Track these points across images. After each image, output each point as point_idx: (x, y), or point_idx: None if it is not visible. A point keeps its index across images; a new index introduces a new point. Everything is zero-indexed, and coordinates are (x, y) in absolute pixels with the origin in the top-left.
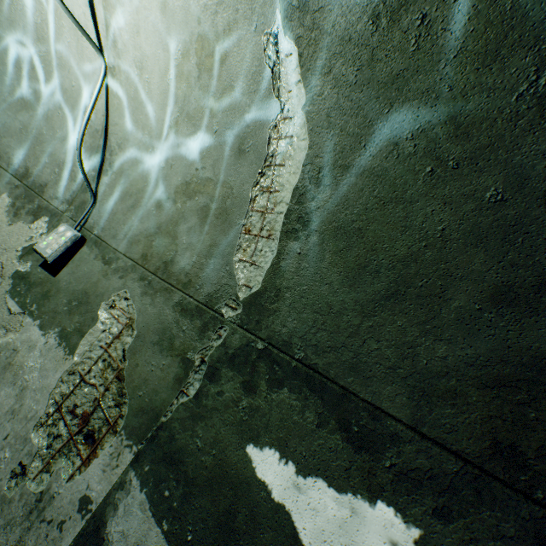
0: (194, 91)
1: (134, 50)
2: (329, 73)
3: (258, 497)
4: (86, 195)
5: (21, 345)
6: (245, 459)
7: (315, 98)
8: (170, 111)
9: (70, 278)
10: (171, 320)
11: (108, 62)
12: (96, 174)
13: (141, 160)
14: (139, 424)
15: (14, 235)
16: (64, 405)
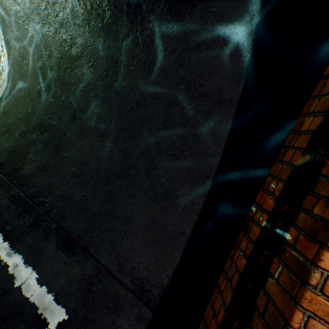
0: None
1: None
2: (13, 66)
3: None
4: None
5: None
6: None
7: (10, 71)
8: None
9: None
10: None
11: None
12: None
13: None
14: None
15: None
16: None
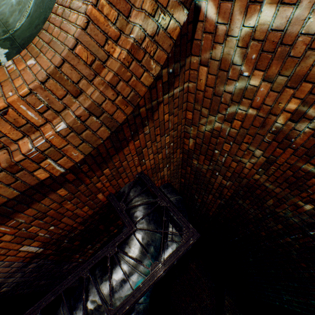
0: None
1: None
2: None
3: None
4: None
5: None
6: None
7: None
8: None
9: None
10: (0, 33)
11: None
12: None
13: None
14: None
15: None
16: None
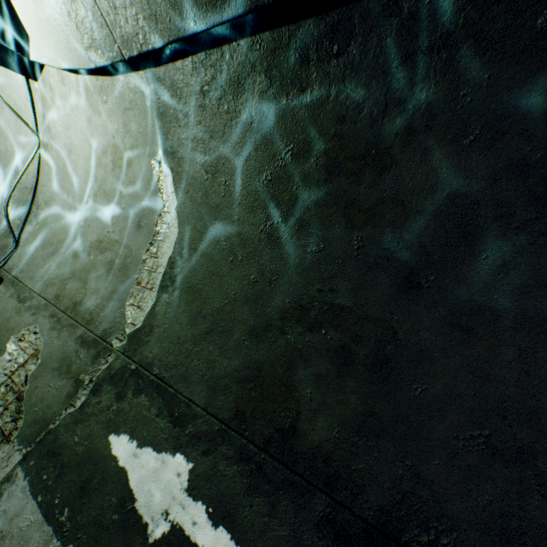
0: (110, 177)
1: (65, 138)
2: (188, 193)
3: (110, 466)
4: (9, 240)
5: None
6: (107, 444)
7: (182, 204)
8: (91, 185)
9: None
10: (73, 350)
11: (43, 140)
12: (22, 223)
13: (64, 217)
14: (31, 432)
15: None
16: None
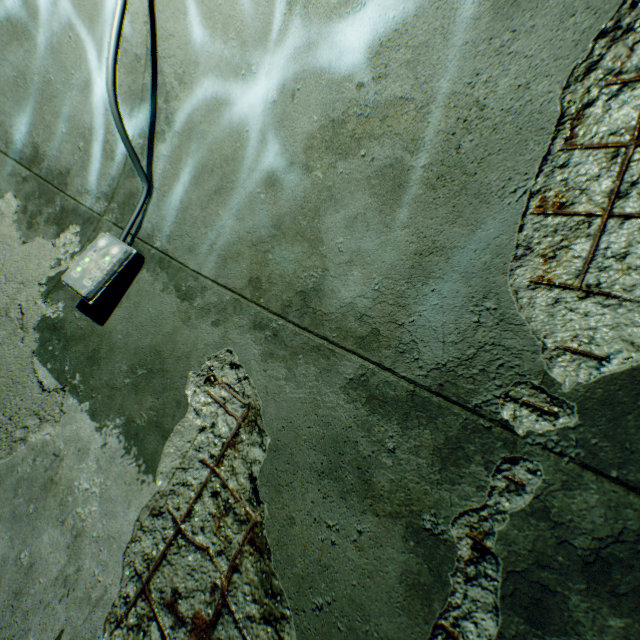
0: None
1: None
2: None
3: None
4: (133, 182)
5: (65, 446)
6: None
7: None
8: None
9: (127, 327)
10: (348, 420)
11: None
12: (145, 142)
13: (224, 99)
14: None
15: (33, 260)
16: (152, 585)
